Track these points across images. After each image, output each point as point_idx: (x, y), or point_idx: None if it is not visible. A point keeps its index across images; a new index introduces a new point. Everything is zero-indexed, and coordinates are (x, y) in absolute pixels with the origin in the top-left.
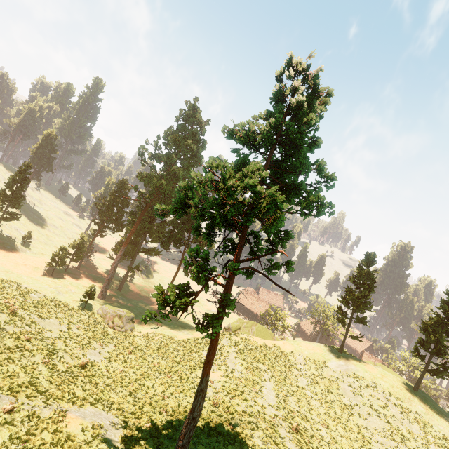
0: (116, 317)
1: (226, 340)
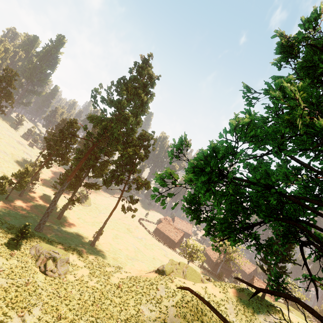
0: (50, 260)
1: (162, 288)
